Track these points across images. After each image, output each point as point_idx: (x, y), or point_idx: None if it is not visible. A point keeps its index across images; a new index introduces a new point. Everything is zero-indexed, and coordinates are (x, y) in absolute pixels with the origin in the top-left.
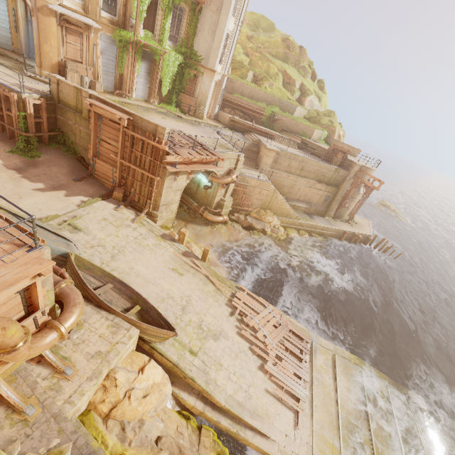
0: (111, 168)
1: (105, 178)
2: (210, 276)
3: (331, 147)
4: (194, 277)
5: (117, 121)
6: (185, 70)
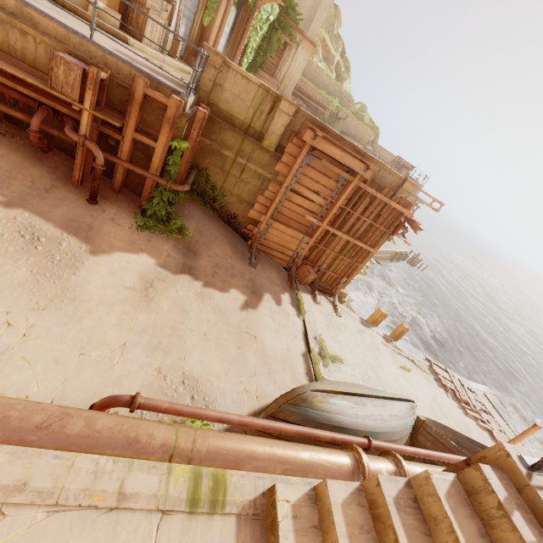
0: (300, 237)
1: (279, 251)
2: (412, 359)
3: (394, 160)
4: (410, 367)
5: (357, 171)
6: (275, 33)
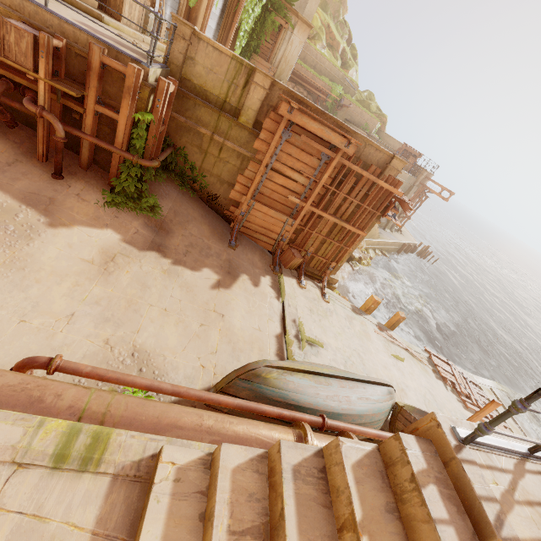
0: (284, 219)
1: (263, 233)
2: (409, 349)
3: (401, 148)
4: (405, 357)
5: (339, 147)
6: (268, 15)
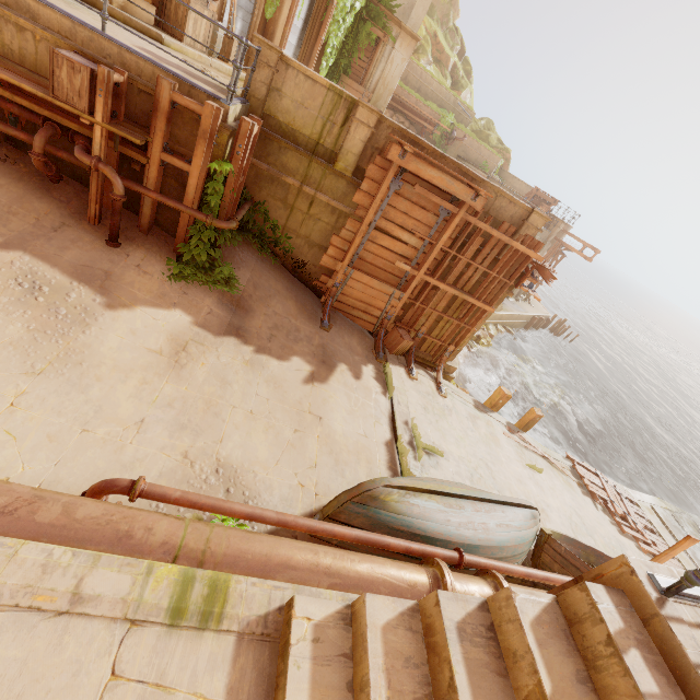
0: (390, 291)
1: (362, 310)
2: (547, 456)
3: (530, 193)
4: (543, 467)
5: (463, 200)
6: (363, 25)
